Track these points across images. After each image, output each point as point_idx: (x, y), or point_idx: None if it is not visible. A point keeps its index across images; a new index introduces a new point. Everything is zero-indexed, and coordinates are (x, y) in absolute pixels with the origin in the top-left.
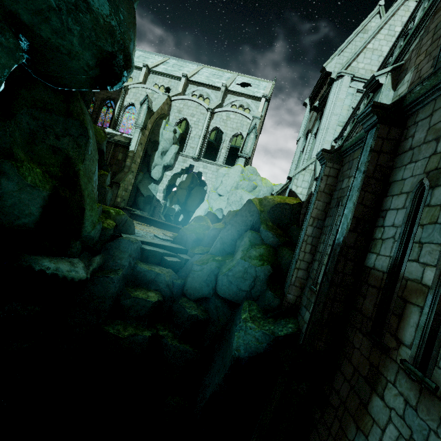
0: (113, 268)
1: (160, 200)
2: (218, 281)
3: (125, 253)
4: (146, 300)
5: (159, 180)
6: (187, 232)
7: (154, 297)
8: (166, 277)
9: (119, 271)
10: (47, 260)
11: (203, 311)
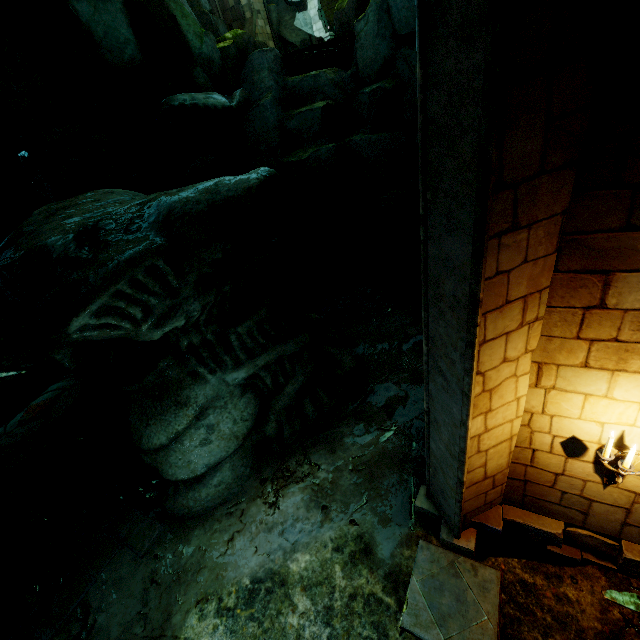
0: (261, 98)
1: (322, 35)
2: (390, 12)
3: (263, 71)
4: (312, 110)
5: (303, 0)
6: (343, 6)
7: (321, 104)
8: (328, 75)
9: (268, 96)
10: (180, 95)
11: (389, 80)
